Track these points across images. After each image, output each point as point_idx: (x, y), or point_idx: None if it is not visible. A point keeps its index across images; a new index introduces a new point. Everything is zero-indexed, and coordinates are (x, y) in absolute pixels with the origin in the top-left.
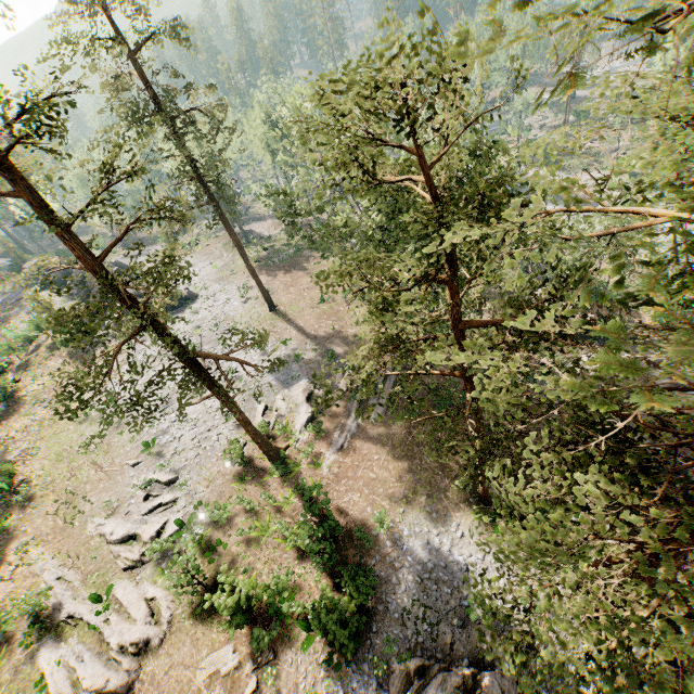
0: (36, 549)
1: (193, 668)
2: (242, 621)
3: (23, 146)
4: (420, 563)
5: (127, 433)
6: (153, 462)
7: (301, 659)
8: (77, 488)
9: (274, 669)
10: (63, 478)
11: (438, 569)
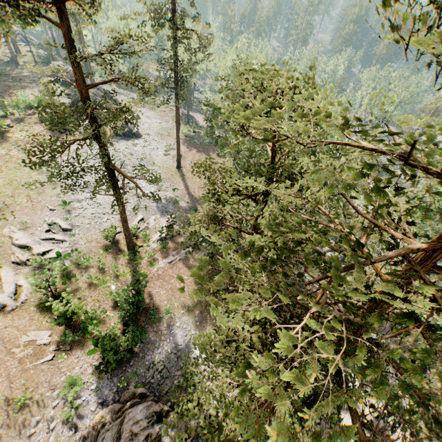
0: None
1: (22, 333)
2: (62, 322)
3: (74, 3)
4: (175, 343)
5: (57, 190)
6: (63, 214)
7: (83, 358)
8: (12, 204)
9: (66, 356)
10: (7, 195)
11: (183, 352)
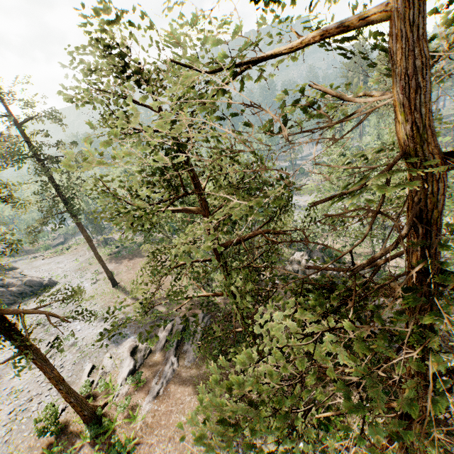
0: None
1: None
2: None
3: None
4: None
5: None
6: None
7: None
8: None
9: None
10: None
11: None
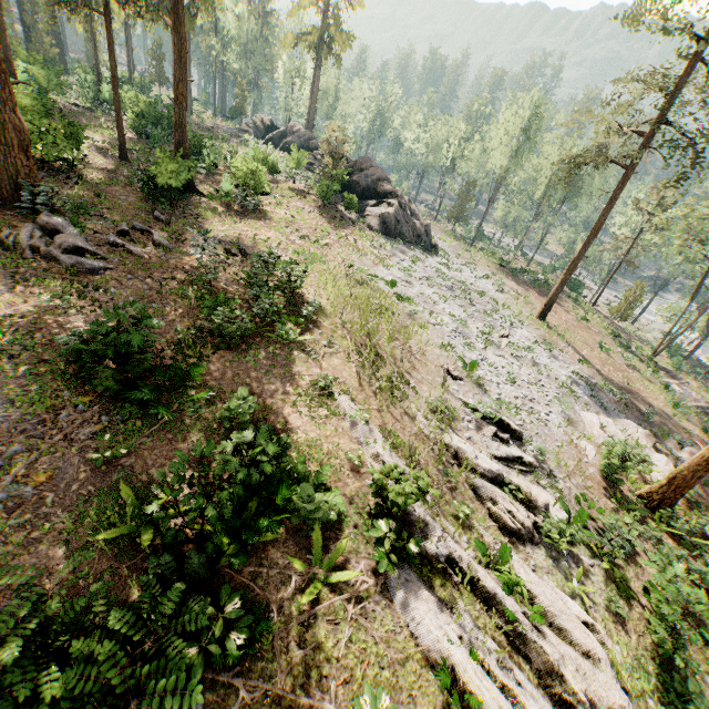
0: (344, 397)
1: None
2: None
3: None
4: None
5: (427, 332)
6: (476, 391)
7: None
8: (382, 353)
9: None
10: (357, 328)
11: None
